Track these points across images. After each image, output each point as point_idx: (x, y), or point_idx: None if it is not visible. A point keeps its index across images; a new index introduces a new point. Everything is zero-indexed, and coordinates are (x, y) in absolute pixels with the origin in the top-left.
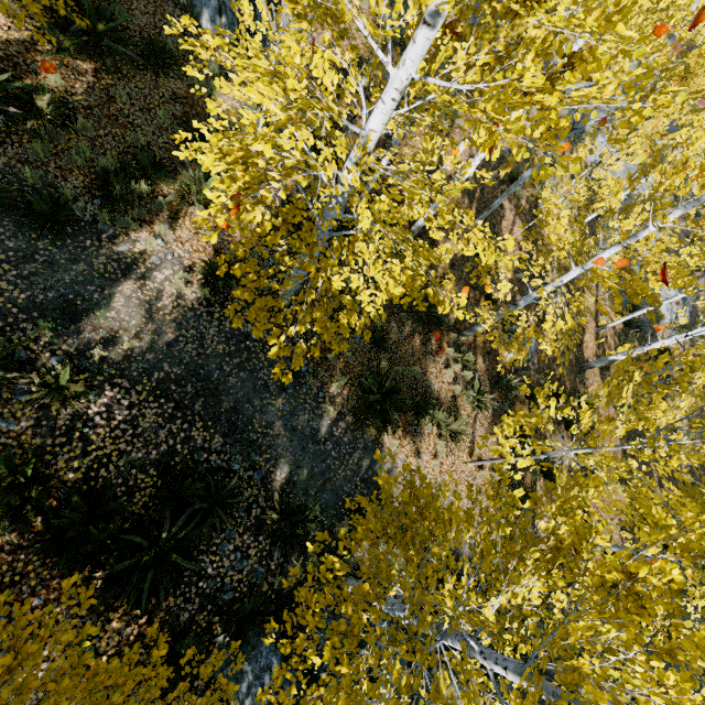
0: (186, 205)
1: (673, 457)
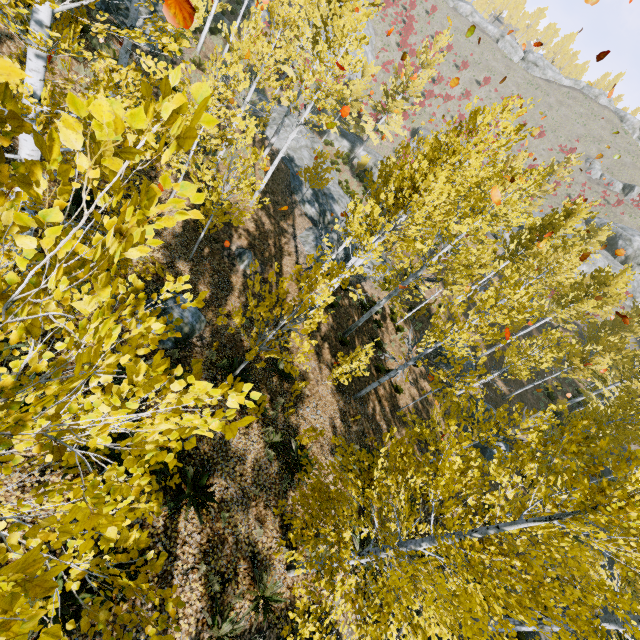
0: None
1: None
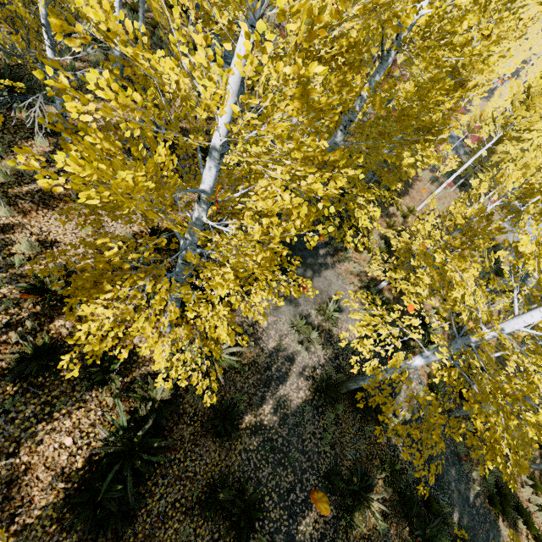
0: (418, 352)
1: None
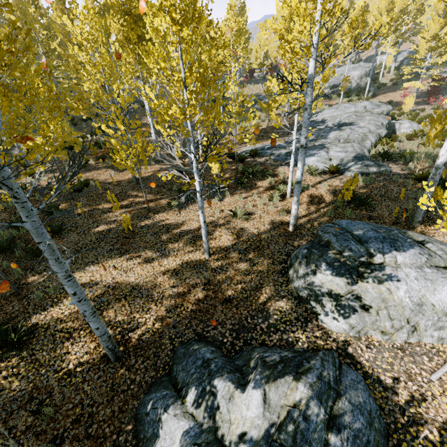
0: None
1: None
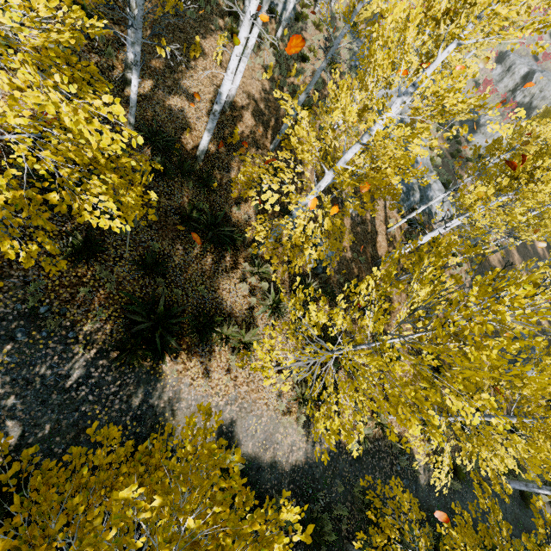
0: None
1: (396, 363)
